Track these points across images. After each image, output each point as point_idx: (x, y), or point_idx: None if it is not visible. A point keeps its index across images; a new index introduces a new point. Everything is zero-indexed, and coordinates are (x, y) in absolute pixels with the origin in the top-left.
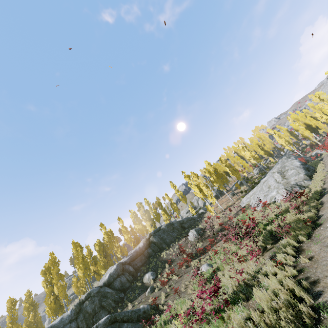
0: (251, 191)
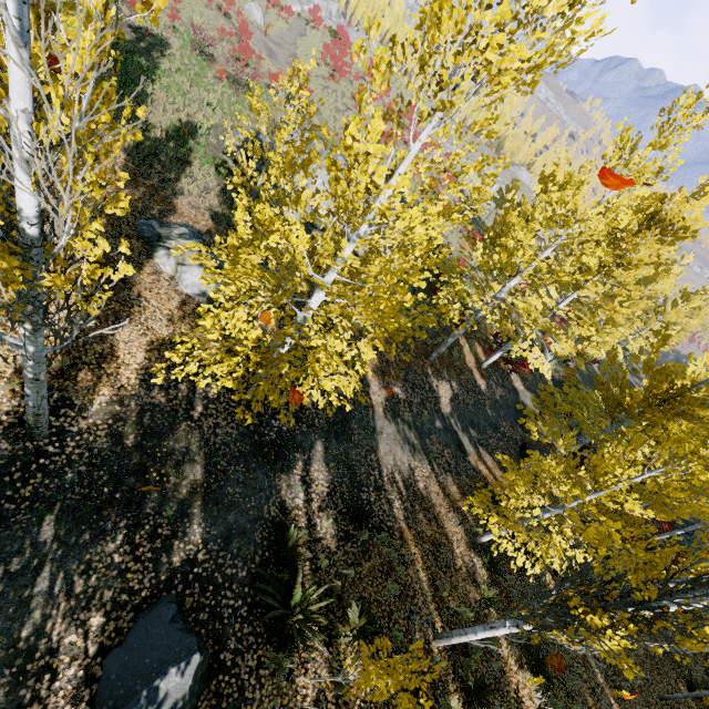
0: None
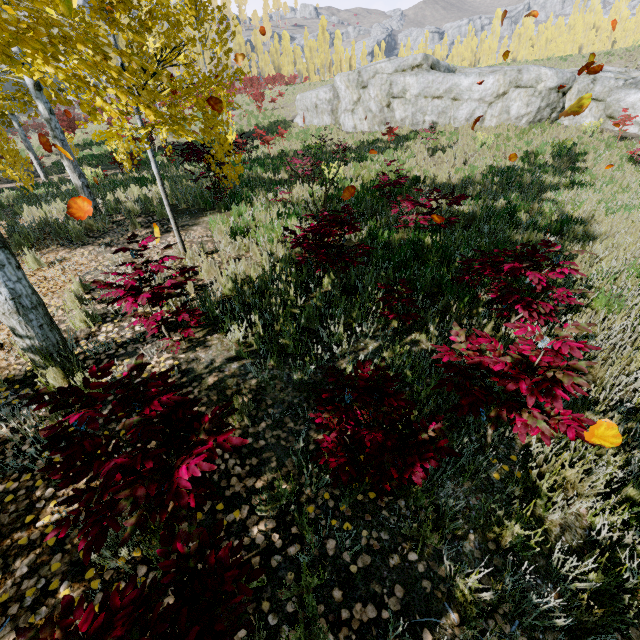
0: None
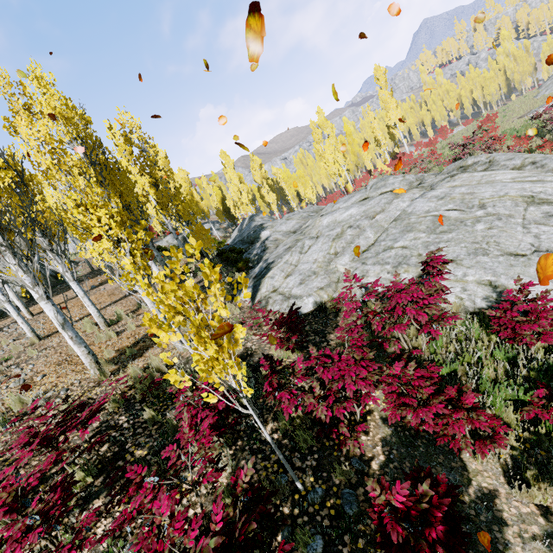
0: (295, 252)
